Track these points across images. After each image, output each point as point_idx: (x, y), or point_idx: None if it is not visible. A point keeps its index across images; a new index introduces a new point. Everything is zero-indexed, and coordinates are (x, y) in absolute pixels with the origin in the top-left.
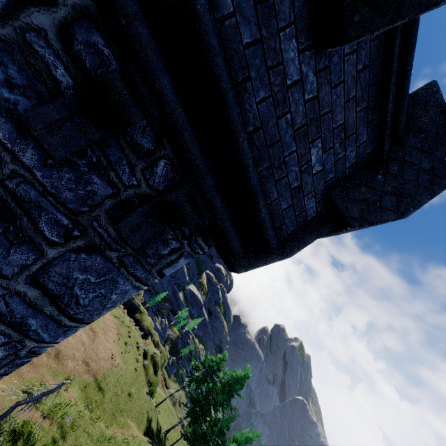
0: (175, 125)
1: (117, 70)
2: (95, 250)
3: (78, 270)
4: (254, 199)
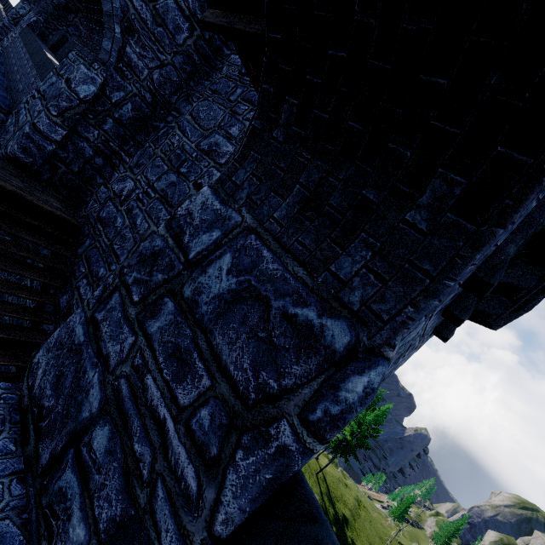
0: (539, 286)
1: (535, 278)
2: (415, 348)
3: (401, 362)
4: (542, 295)
